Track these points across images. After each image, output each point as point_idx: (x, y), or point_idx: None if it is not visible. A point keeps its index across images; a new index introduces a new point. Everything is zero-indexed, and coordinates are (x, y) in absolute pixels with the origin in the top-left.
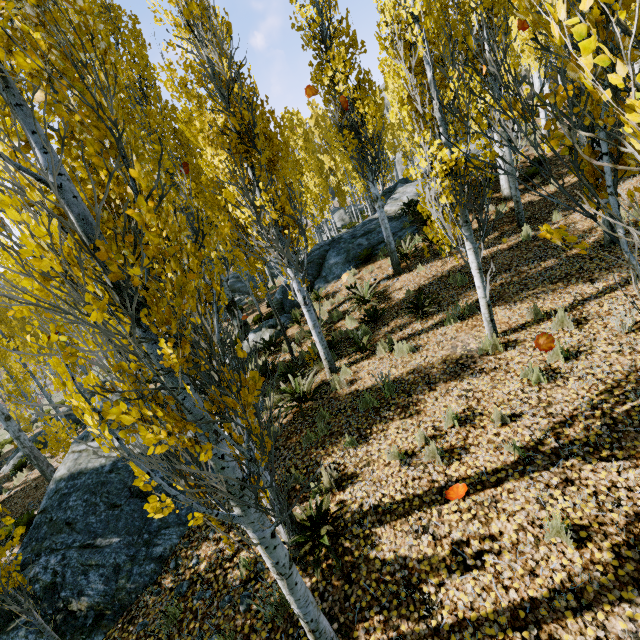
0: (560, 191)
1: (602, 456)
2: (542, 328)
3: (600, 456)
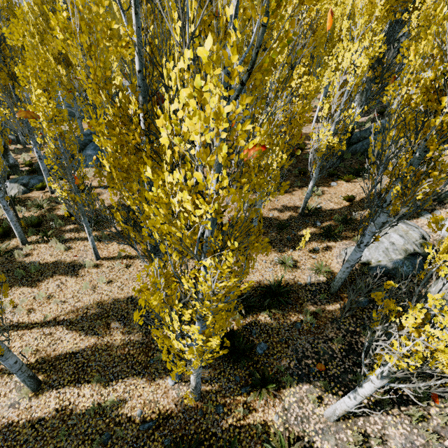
0: None
1: (69, 327)
2: (116, 263)
3: (68, 327)
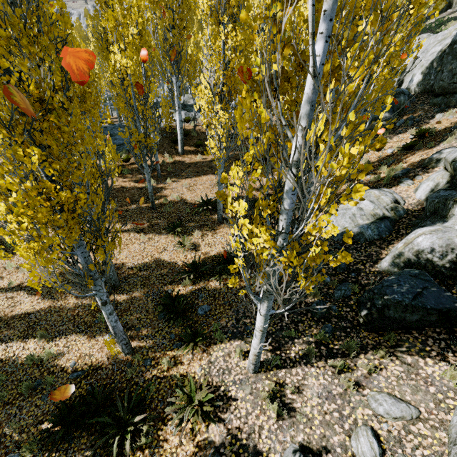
0: (196, 163)
1: (29, 292)
2: None
3: (29, 292)
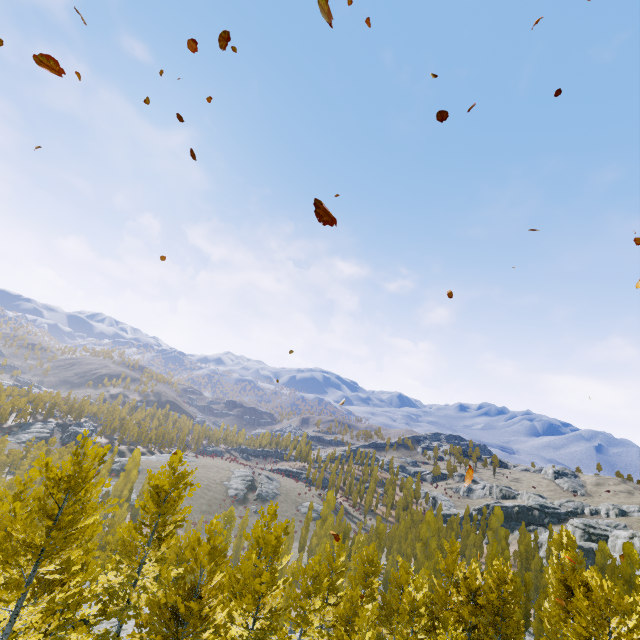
0: None
1: None
2: None
3: None
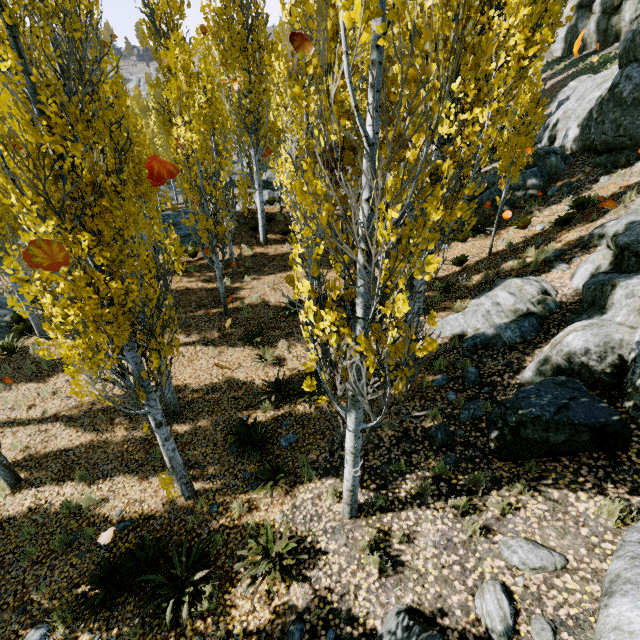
0: (283, 255)
1: (68, 423)
2: None
3: (67, 423)
